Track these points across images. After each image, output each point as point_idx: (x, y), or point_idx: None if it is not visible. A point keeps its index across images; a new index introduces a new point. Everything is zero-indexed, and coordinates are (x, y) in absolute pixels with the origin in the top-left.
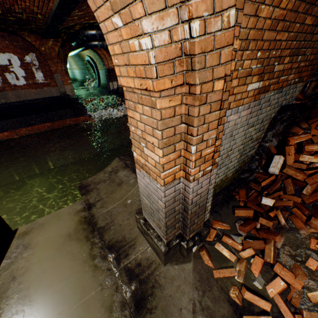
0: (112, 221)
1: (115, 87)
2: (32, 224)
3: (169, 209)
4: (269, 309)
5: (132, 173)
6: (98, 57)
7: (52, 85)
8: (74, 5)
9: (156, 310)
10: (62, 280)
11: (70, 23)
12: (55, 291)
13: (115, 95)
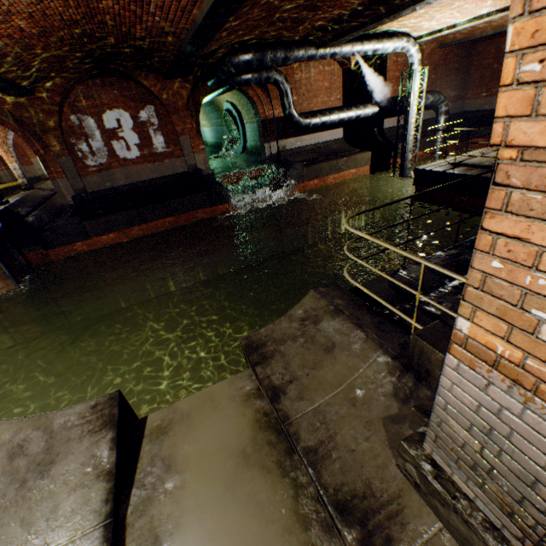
0: (329, 437)
1: (273, 152)
2: (168, 411)
3: None
4: None
5: (354, 328)
6: (245, 103)
7: (176, 155)
8: (237, 3)
9: None
10: None
11: (213, 45)
12: None
13: (273, 165)
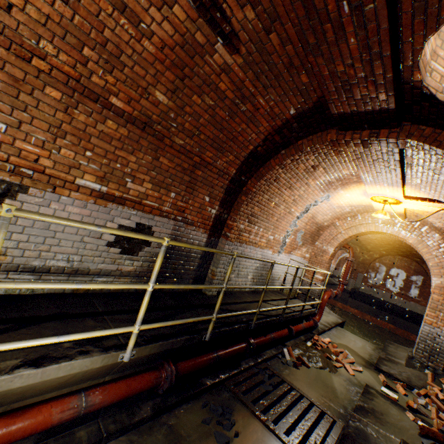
0: (393, 352)
1: None
2: None
3: (422, 336)
4: (440, 398)
5: None
6: None
7: (420, 303)
8: None
9: (388, 362)
10: (358, 341)
11: None
12: (354, 340)
13: None
